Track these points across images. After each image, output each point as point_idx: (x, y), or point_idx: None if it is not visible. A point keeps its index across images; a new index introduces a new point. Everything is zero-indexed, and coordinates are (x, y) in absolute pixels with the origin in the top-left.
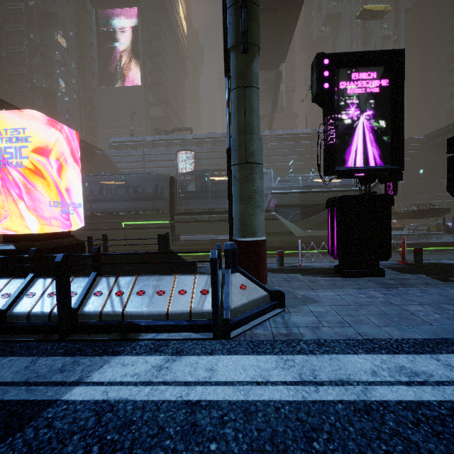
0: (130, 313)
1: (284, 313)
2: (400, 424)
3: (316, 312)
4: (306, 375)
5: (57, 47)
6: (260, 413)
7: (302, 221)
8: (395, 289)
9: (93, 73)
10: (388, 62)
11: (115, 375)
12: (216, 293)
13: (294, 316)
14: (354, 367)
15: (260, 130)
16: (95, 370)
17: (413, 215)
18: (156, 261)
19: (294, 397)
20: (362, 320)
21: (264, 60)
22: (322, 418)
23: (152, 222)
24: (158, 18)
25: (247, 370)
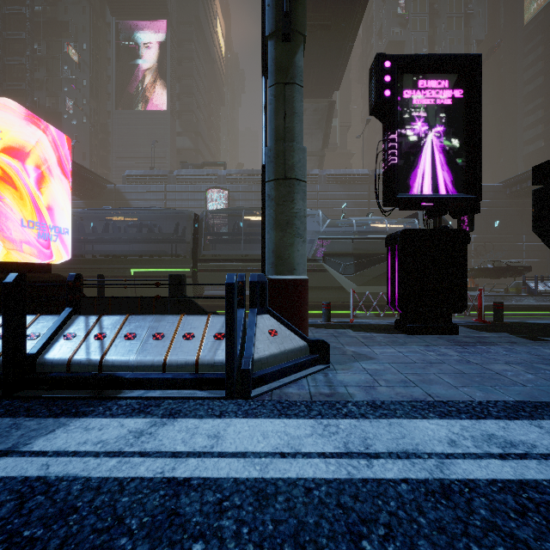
0: (112, 363)
1: (328, 371)
2: (497, 513)
3: (370, 370)
4: (355, 445)
5: (66, 60)
6: (281, 497)
7: (356, 274)
8: (473, 347)
9: (109, 94)
10: (462, 68)
11: (69, 443)
12: (231, 332)
13: (340, 373)
14: (423, 435)
15: (308, 169)
16: (41, 436)
17: (489, 273)
18: (156, 295)
19: (336, 474)
20: (432, 379)
21: (314, 86)
22: (377, 503)
23: (170, 269)
24: (191, 35)
25: (269, 438)
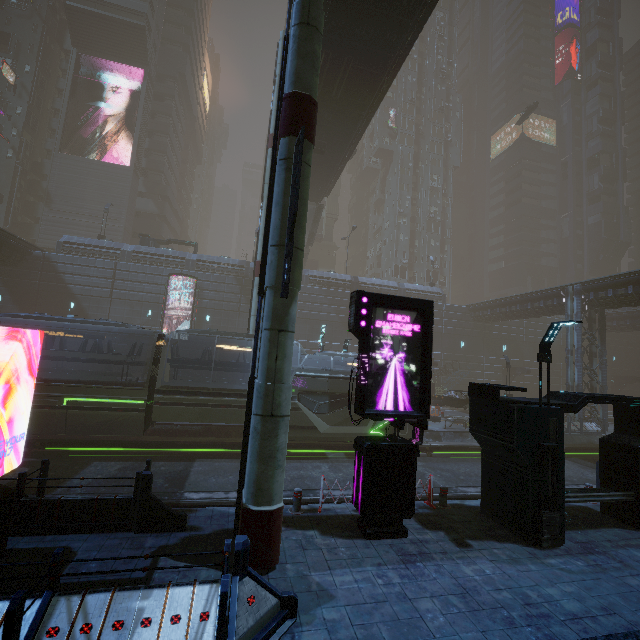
0: None
1: (295, 628)
2: None
3: (329, 622)
4: None
5: None
6: None
7: (330, 414)
8: (413, 566)
9: (52, 129)
10: (420, 309)
11: None
12: (221, 635)
13: (305, 632)
14: None
15: None
16: None
17: (452, 403)
18: (144, 568)
19: None
20: (374, 634)
21: None
22: None
23: (117, 400)
24: (172, 90)
25: None
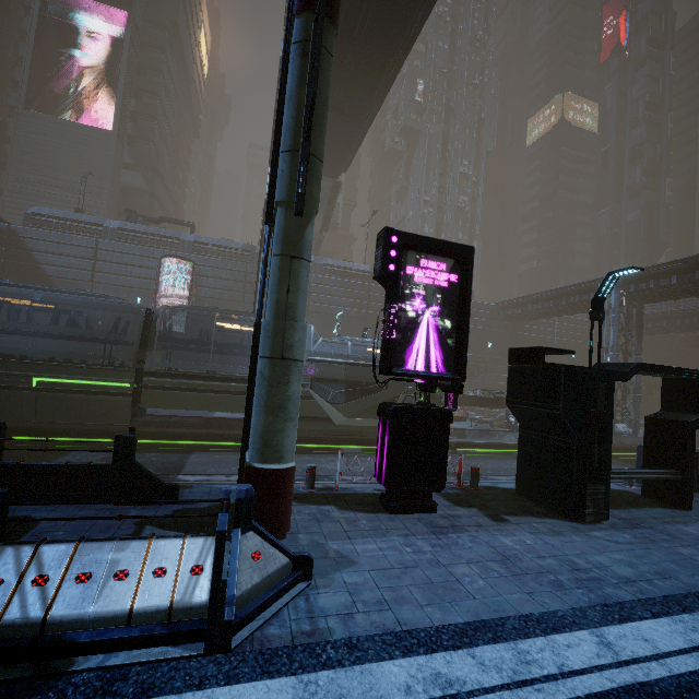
0: (60, 621)
1: (310, 590)
2: None
3: (351, 585)
4: None
5: None
6: None
7: (346, 404)
8: (445, 536)
9: (15, 81)
10: (458, 256)
11: None
12: (218, 583)
13: (322, 594)
14: (387, 683)
15: None
16: None
17: (478, 403)
18: (119, 516)
19: None
20: (404, 596)
21: None
22: None
23: (98, 383)
24: (163, 41)
25: None
